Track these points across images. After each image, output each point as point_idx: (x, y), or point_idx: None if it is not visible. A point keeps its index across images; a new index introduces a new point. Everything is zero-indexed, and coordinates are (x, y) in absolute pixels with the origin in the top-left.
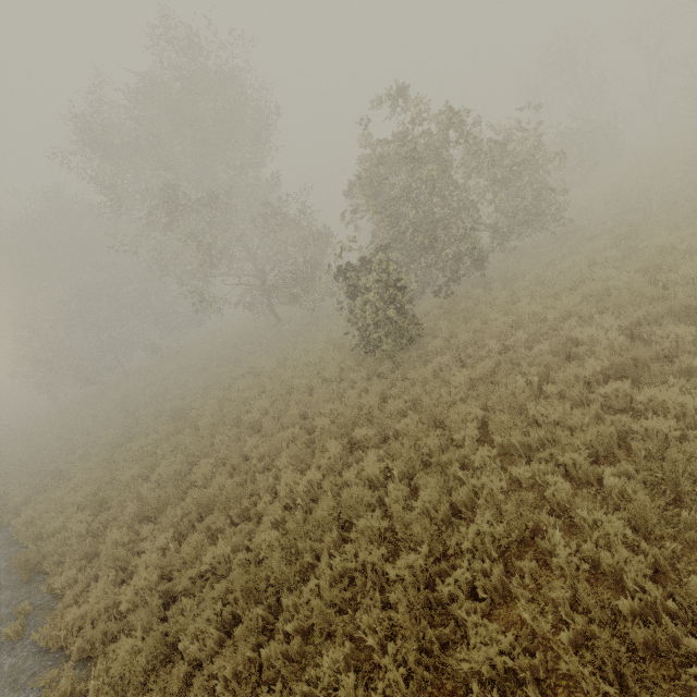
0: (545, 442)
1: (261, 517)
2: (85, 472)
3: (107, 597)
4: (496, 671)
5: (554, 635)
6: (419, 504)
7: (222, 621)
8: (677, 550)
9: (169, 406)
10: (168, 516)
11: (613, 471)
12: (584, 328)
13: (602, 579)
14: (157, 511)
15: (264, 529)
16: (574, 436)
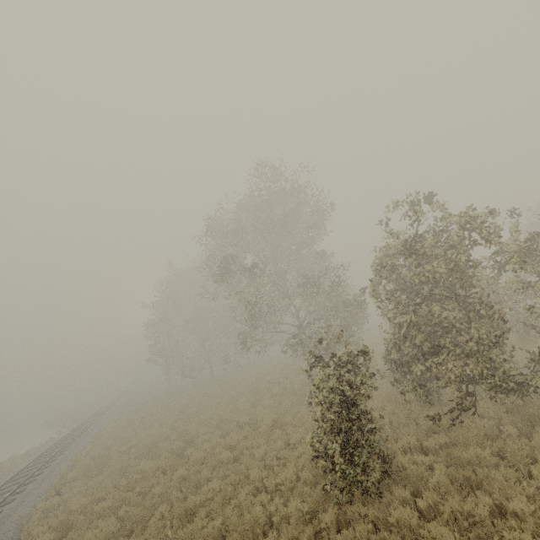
0: None
1: None
2: (110, 471)
3: None
4: None
5: None
6: None
7: None
8: None
9: (190, 430)
10: None
11: None
12: None
13: None
14: None
15: None
16: None
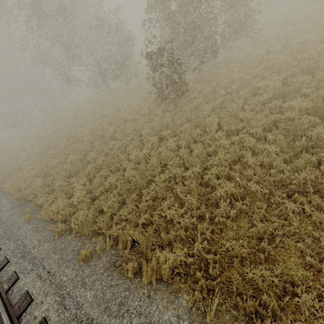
0: (244, 128)
1: (126, 168)
2: (30, 165)
3: (65, 202)
4: (227, 196)
5: (246, 185)
6: (194, 154)
7: (119, 201)
8: (291, 155)
9: (63, 135)
10: (82, 173)
11: (271, 134)
12: (263, 81)
13: (264, 168)
14: (75, 173)
15: (128, 171)
16: (258, 121)
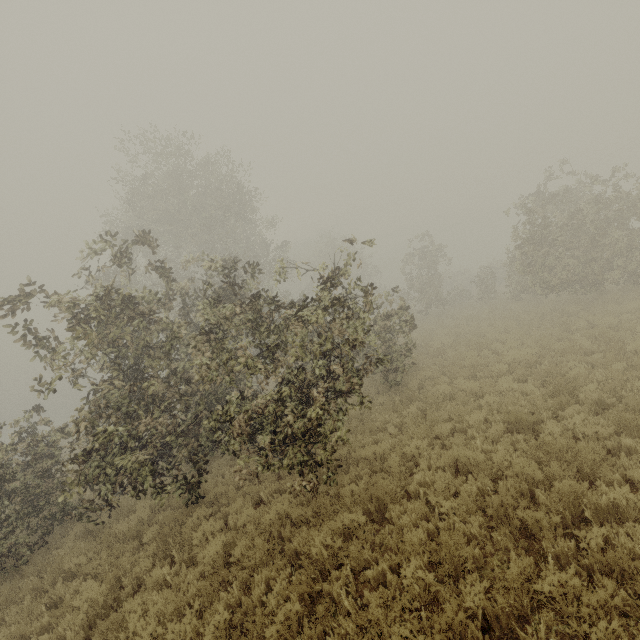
0: None
1: None
2: None
3: None
4: None
5: None
6: None
7: None
8: None
9: None
10: None
11: None
12: None
13: None
14: None
15: None
16: None
